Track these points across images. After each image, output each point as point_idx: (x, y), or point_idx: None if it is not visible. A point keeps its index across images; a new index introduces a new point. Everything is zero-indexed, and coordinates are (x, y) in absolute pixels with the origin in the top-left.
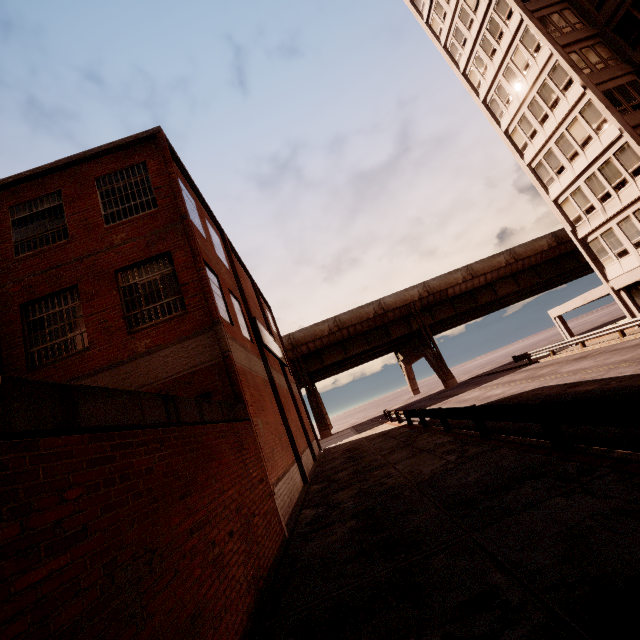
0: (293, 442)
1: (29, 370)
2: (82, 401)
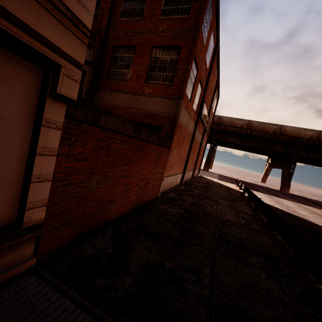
0: (186, 165)
1: (107, 78)
2: (103, 115)
